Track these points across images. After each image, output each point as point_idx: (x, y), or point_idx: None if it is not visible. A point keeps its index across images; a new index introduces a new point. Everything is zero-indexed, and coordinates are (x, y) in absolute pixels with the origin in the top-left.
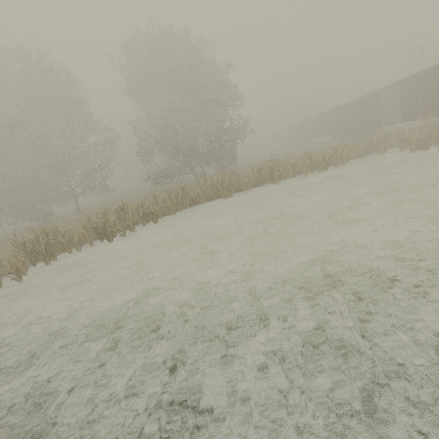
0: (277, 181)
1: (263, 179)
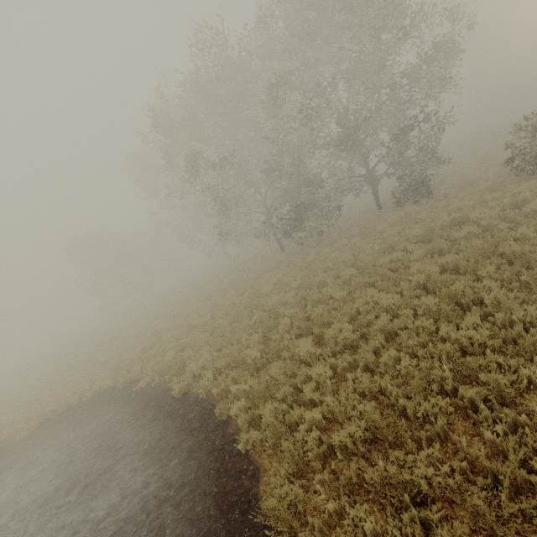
0: None
1: None
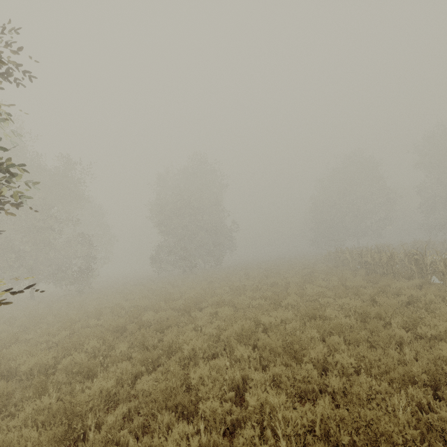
0: None
1: None
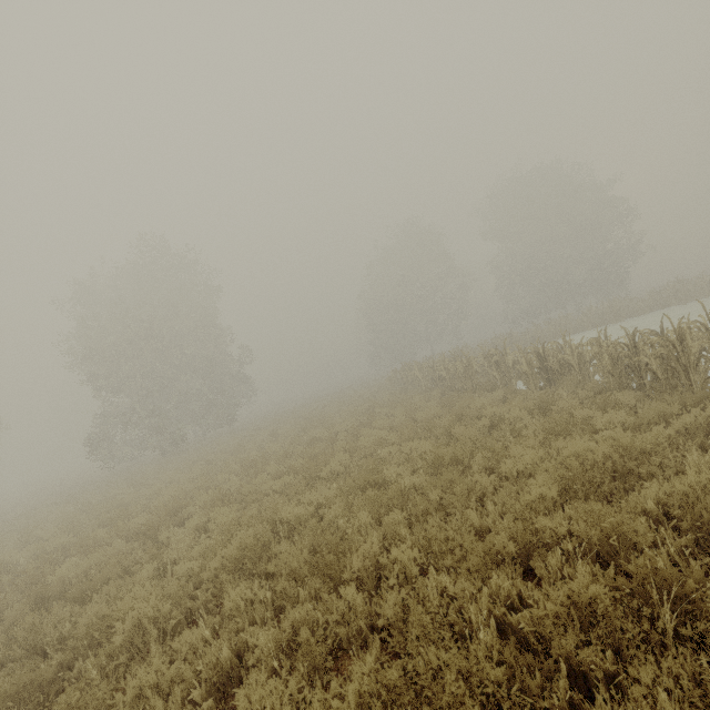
0: (684, 302)
1: (667, 302)
